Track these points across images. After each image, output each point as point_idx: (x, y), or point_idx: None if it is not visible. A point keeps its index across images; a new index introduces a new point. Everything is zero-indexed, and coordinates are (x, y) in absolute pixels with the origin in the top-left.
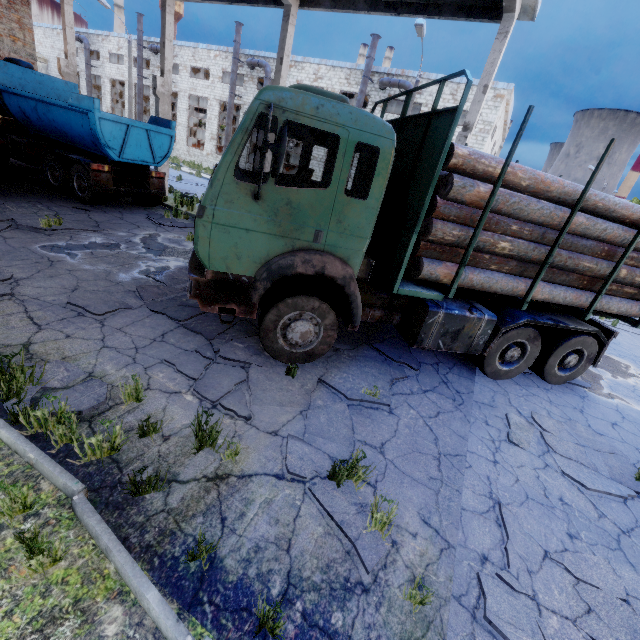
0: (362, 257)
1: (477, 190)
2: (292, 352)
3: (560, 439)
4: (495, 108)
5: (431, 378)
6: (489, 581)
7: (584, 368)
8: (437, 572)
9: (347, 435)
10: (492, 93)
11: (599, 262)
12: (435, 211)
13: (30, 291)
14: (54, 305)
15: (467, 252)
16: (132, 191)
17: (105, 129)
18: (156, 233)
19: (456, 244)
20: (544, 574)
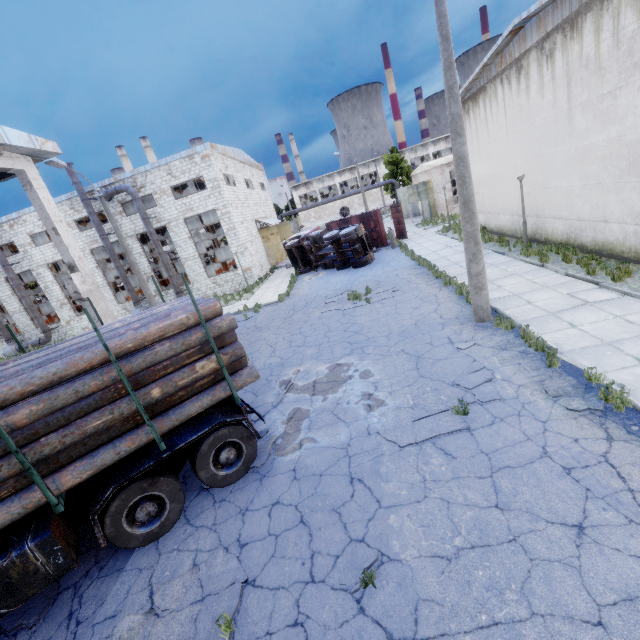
0: None
1: None
2: None
3: (174, 614)
4: (209, 166)
5: (52, 623)
6: None
7: (252, 446)
8: None
9: None
10: (198, 157)
11: (114, 408)
12: None
13: None
14: None
15: None
16: None
17: None
18: None
19: None
20: None
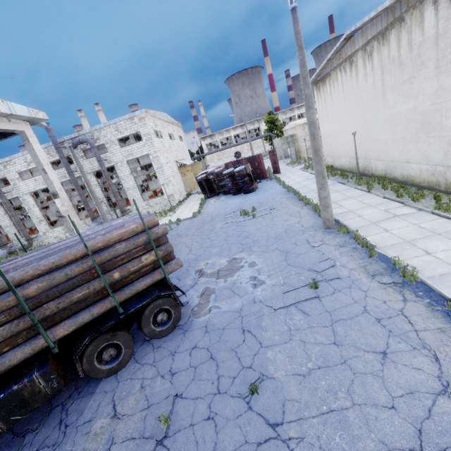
0: None
1: None
2: None
3: (130, 417)
4: (144, 125)
5: (49, 427)
6: None
7: (178, 311)
8: None
9: None
10: (137, 119)
11: (90, 285)
12: None
13: None
14: None
15: None
16: None
17: None
18: None
19: None
20: None
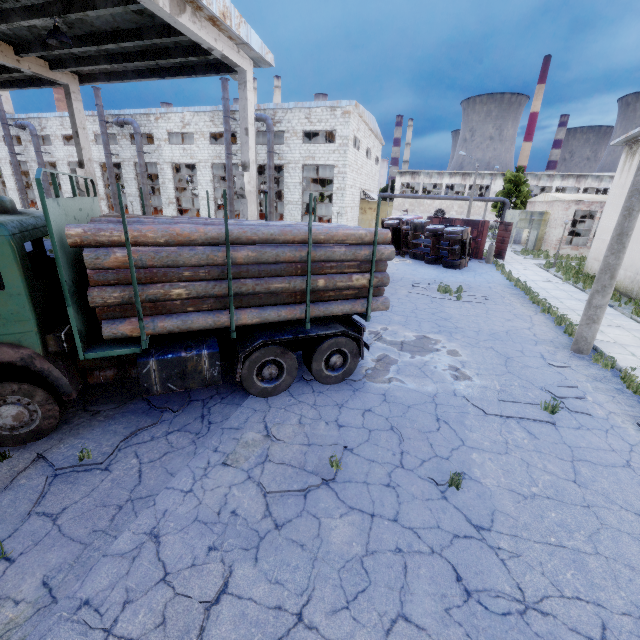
0: (37, 336)
1: (114, 257)
2: (15, 435)
3: (287, 445)
4: (346, 123)
5: (190, 416)
6: (65, 628)
7: (355, 363)
8: (13, 636)
9: (24, 511)
10: (340, 111)
11: (292, 280)
12: (90, 281)
13: None
14: None
15: (136, 308)
16: None
17: None
18: None
19: (126, 303)
20: (143, 600)
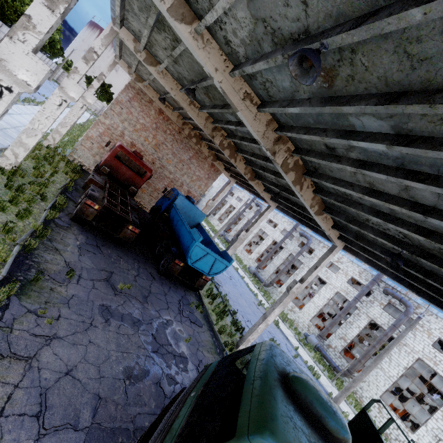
0: None
1: None
2: None
3: None
4: None
5: None
6: None
7: None
8: None
9: None
10: None
11: None
12: None
13: (46, 356)
14: (39, 386)
15: None
16: (185, 281)
17: (195, 250)
18: (172, 320)
19: None
20: None
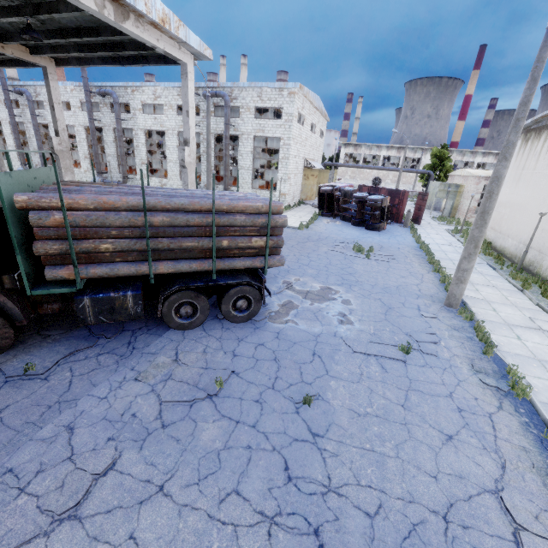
0: None
1: (53, 218)
2: None
3: (189, 367)
4: (291, 102)
5: (119, 342)
6: None
7: (258, 307)
8: None
9: None
10: (286, 91)
11: (200, 240)
12: (35, 236)
13: None
14: None
15: (71, 258)
16: None
17: None
18: None
19: (64, 253)
20: (52, 471)
